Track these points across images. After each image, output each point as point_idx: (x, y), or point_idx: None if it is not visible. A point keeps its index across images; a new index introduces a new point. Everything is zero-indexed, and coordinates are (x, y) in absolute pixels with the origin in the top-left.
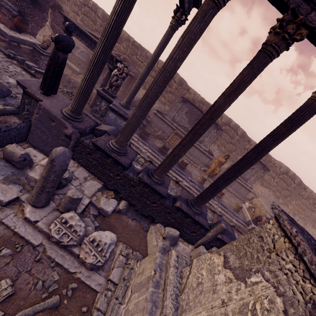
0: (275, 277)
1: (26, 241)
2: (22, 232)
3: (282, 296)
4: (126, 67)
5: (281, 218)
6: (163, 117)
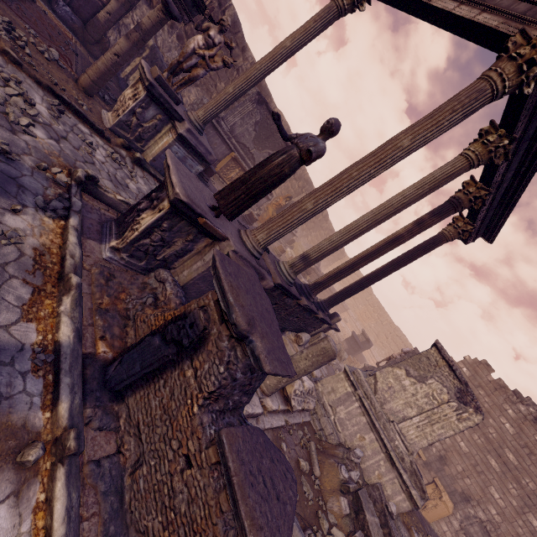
0: (440, 379)
1: (279, 427)
2: (276, 423)
3: (446, 387)
4: (231, 49)
5: (442, 350)
6: (217, 124)
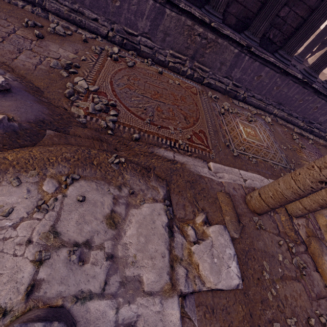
0: None
1: None
2: None
3: None
4: None
5: None
6: None
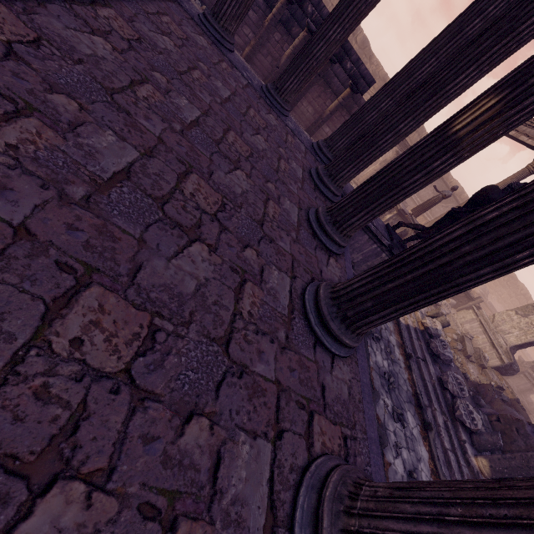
0: None
1: None
2: None
3: None
4: None
5: None
6: None
